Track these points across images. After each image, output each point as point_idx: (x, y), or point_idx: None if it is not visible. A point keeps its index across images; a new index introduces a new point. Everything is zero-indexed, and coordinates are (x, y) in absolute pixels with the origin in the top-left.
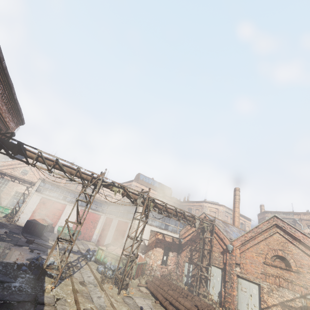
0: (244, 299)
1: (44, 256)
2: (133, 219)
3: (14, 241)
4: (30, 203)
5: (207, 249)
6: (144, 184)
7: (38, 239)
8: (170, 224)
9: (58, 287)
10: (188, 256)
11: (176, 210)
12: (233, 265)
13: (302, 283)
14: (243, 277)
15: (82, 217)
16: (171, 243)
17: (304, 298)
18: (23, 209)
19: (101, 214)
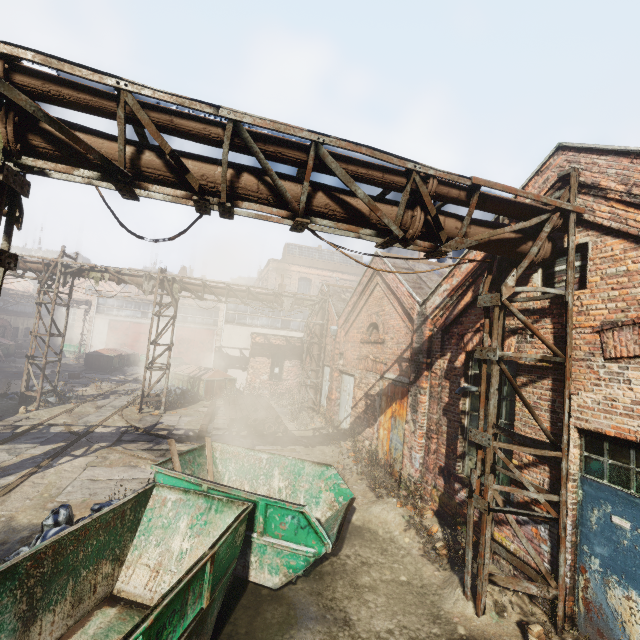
0: (344, 401)
1: (78, 388)
2: (158, 316)
3: (53, 378)
4: (96, 332)
5: (317, 342)
6: (299, 262)
7: (102, 374)
8: (293, 318)
9: (46, 410)
10: (310, 362)
11: (231, 289)
12: (335, 357)
13: (384, 357)
14: (344, 371)
15: (184, 339)
16: (285, 348)
17: (383, 378)
18: (91, 342)
19: (215, 329)
